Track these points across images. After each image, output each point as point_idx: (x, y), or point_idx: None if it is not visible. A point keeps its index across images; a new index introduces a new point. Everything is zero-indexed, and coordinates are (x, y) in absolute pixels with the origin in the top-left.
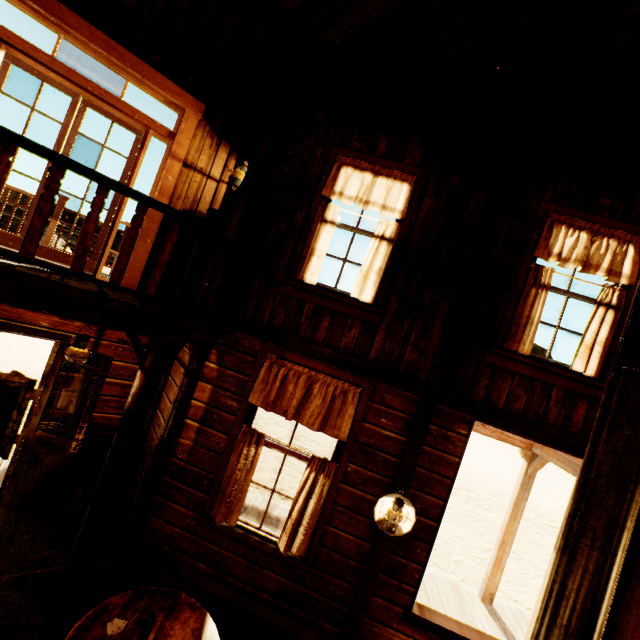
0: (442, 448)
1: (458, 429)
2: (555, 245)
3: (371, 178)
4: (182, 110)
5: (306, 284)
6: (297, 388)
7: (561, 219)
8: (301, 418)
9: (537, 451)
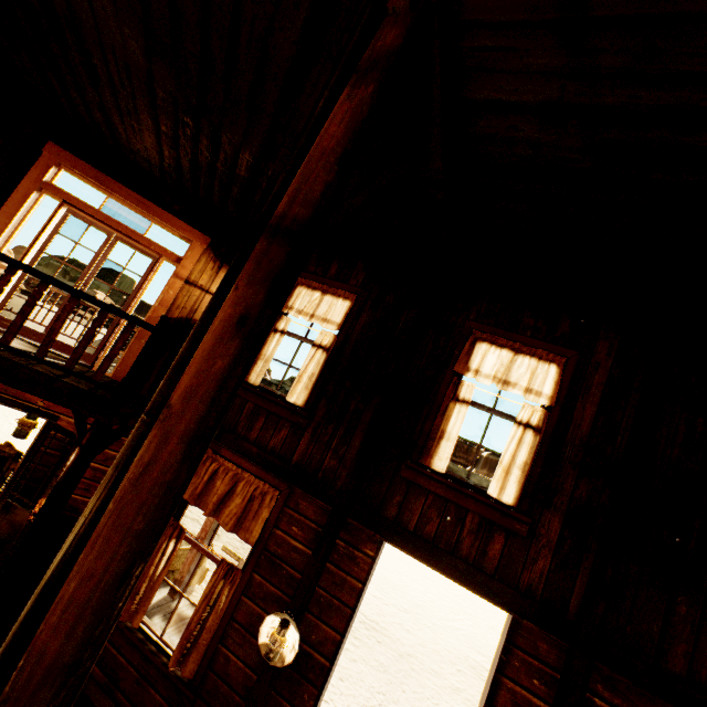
0: (347, 569)
1: (366, 549)
2: (475, 361)
3: (320, 295)
4: (193, 242)
5: (252, 385)
6: (222, 484)
7: (484, 336)
8: (220, 516)
9: None
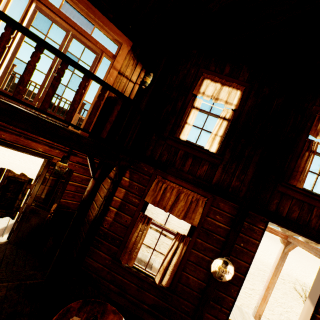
0: (249, 235)
1: (259, 225)
2: None
3: (220, 86)
4: (120, 44)
5: (180, 140)
6: (172, 195)
7: None
8: (172, 211)
9: (291, 240)
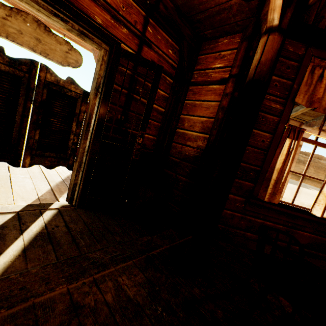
0: None
1: None
2: None
3: None
4: None
5: None
6: None
7: None
8: None
9: None
